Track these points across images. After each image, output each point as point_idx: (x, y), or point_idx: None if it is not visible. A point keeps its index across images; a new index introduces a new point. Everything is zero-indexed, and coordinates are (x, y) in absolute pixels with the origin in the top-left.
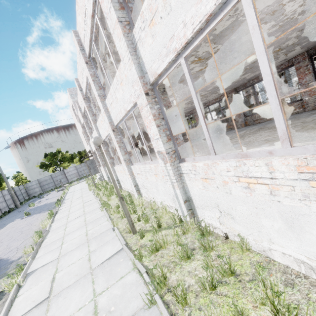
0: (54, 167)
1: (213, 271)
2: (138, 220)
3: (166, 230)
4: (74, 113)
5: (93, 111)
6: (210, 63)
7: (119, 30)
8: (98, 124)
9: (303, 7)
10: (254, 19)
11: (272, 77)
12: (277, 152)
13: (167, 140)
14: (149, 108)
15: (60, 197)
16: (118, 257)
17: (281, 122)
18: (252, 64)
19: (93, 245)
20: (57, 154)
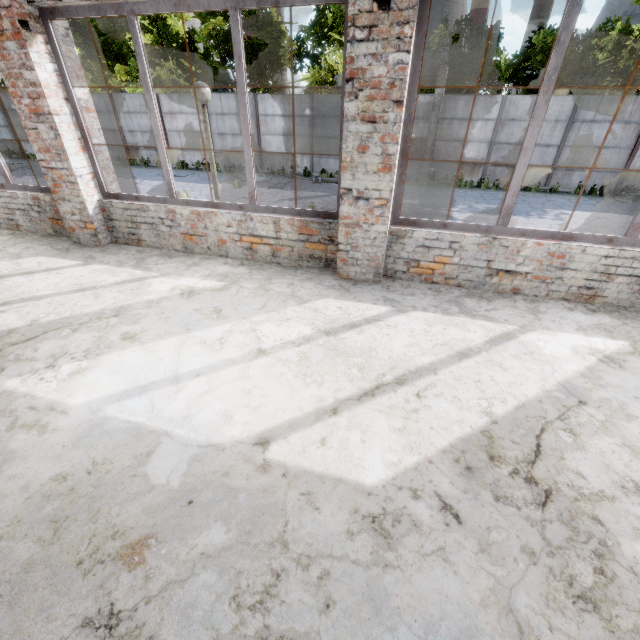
0: None
1: None
2: None
3: None
4: None
5: None
6: None
7: None
8: None
9: None
10: None
11: None
12: None
13: None
14: None
15: None
16: None
17: None
18: None
19: None
20: None
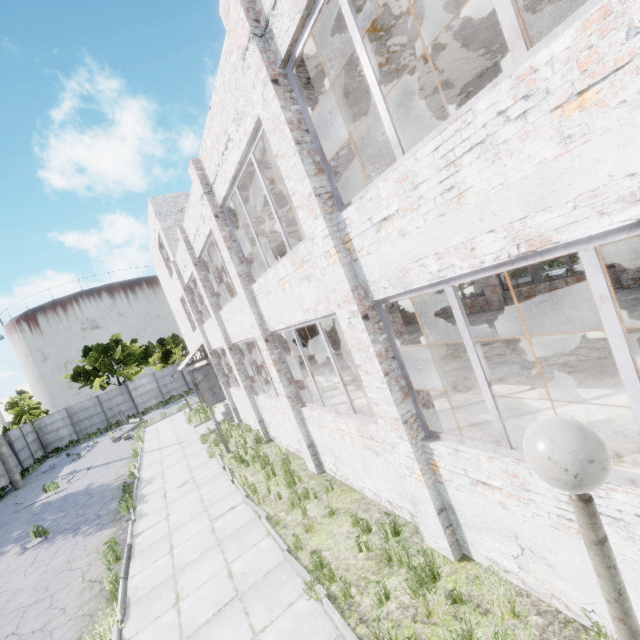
0: (105, 376)
1: None
2: None
3: None
4: (161, 257)
5: (242, 250)
6: None
7: None
8: (258, 288)
9: None
10: None
11: None
12: None
13: None
14: None
15: (130, 472)
16: None
17: None
18: None
19: None
20: (113, 348)
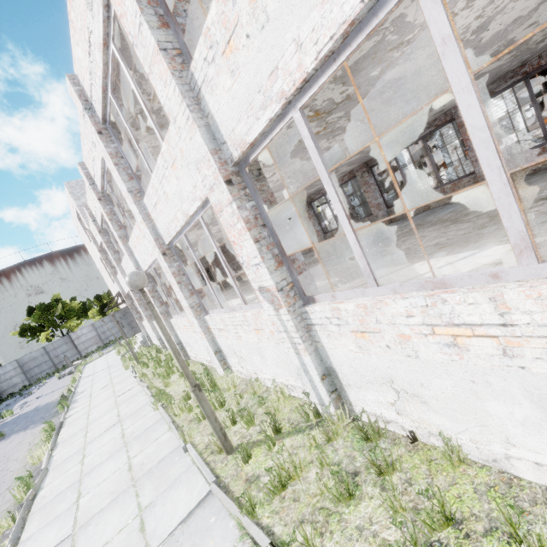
0: (50, 330)
1: (414, 528)
2: (231, 423)
3: (292, 437)
4: (82, 227)
5: (120, 220)
6: (333, 121)
7: (163, 66)
8: (131, 244)
9: (481, 20)
10: (444, 25)
11: (490, 133)
12: (509, 274)
13: (277, 266)
14: (236, 209)
15: (67, 389)
16: (205, 515)
17: (515, 217)
18: (394, 120)
19: (146, 492)
20: (54, 306)
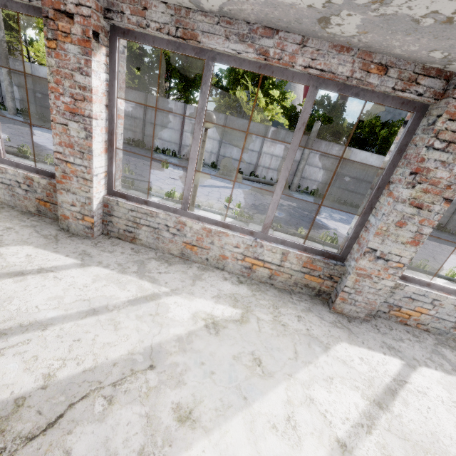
0: None
1: None
2: None
3: None
4: None
5: None
6: None
7: None
8: None
9: None
10: None
11: None
12: None
13: None
14: None
15: None
16: None
17: None
18: None
19: None
20: None
